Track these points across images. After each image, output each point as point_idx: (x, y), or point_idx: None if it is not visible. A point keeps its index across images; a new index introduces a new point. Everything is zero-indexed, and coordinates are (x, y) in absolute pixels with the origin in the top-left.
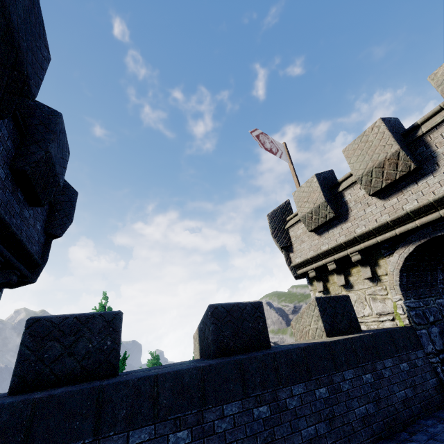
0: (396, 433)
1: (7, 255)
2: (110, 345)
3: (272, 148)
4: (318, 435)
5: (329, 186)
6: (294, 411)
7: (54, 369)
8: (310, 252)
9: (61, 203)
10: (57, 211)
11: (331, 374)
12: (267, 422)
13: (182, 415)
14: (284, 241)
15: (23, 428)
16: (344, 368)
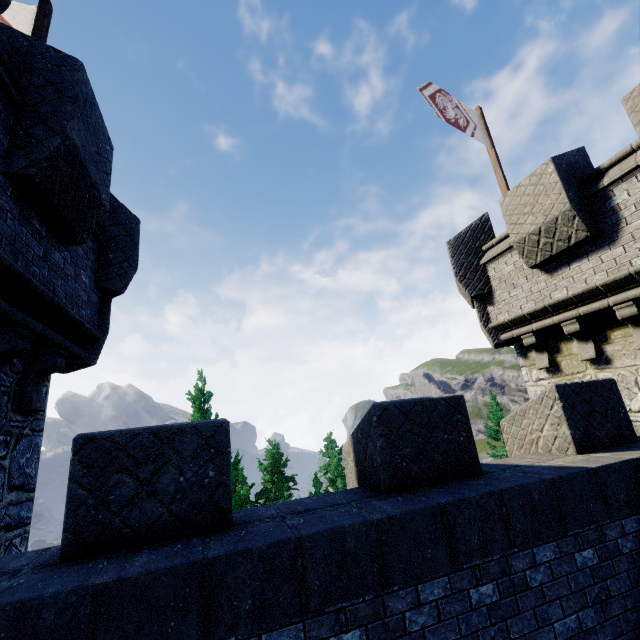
0: None
1: (37, 328)
2: (214, 477)
3: (458, 119)
4: (582, 630)
5: (579, 180)
6: (540, 590)
7: (128, 518)
8: (528, 303)
9: (115, 239)
10: (112, 252)
11: (601, 526)
12: (494, 612)
13: (349, 605)
14: (477, 287)
15: (82, 636)
16: (624, 513)
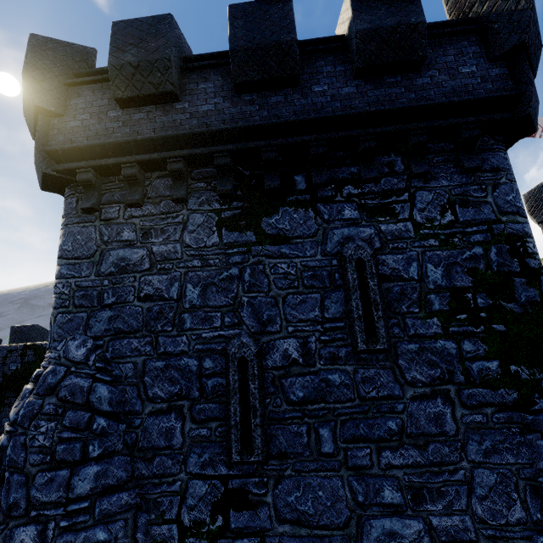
0: None
1: None
2: None
3: None
4: None
5: None
6: None
7: None
8: None
9: None
10: None
11: None
12: None
13: None
14: (541, 217)
15: None
16: None
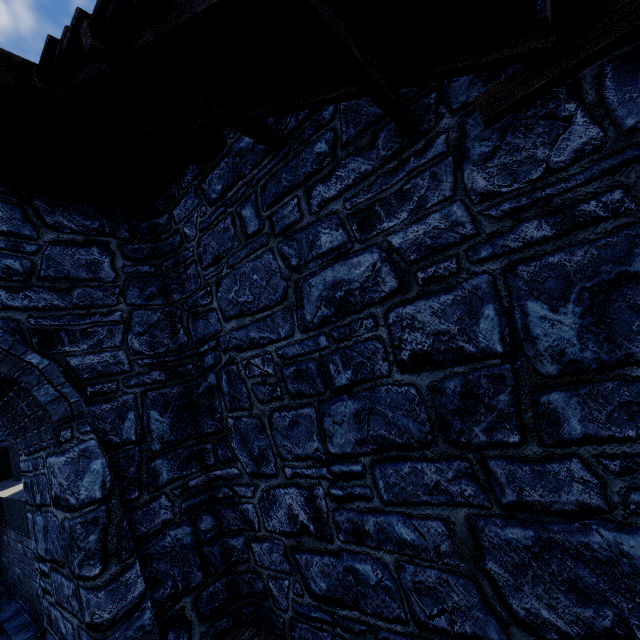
0: (14, 595)
1: None
2: None
3: None
4: None
5: None
6: None
7: None
8: None
9: None
10: None
11: None
12: None
13: None
14: None
15: None
16: None
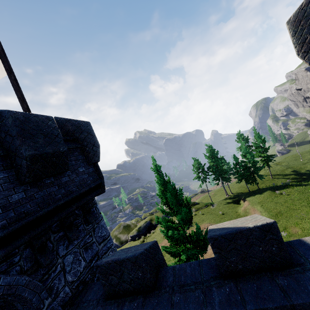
0: None
1: (74, 209)
2: (141, 275)
3: None
4: None
5: None
6: None
7: (120, 288)
8: None
9: (85, 139)
10: (86, 146)
11: None
12: None
13: None
14: None
15: None
16: None
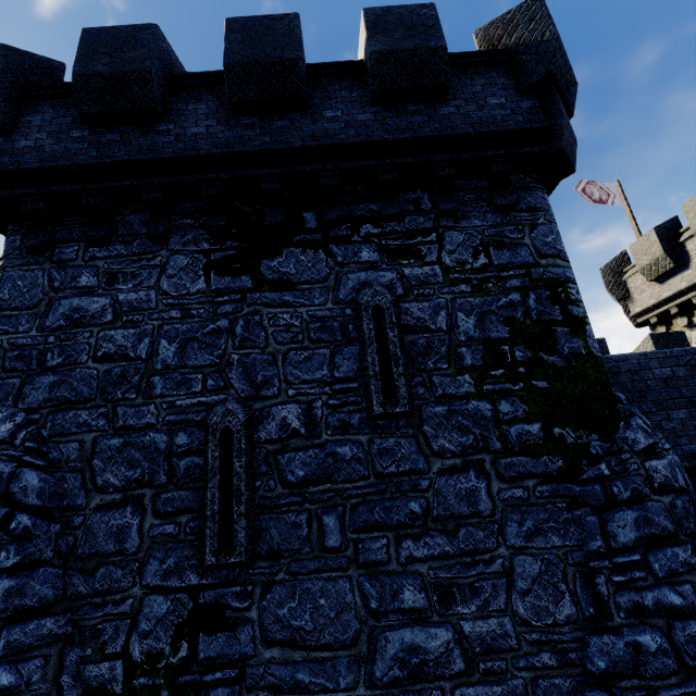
0: None
1: None
2: None
3: (601, 197)
4: None
5: (670, 237)
6: None
7: None
8: (651, 300)
9: None
10: None
11: None
12: None
13: None
14: (620, 294)
15: None
16: None
